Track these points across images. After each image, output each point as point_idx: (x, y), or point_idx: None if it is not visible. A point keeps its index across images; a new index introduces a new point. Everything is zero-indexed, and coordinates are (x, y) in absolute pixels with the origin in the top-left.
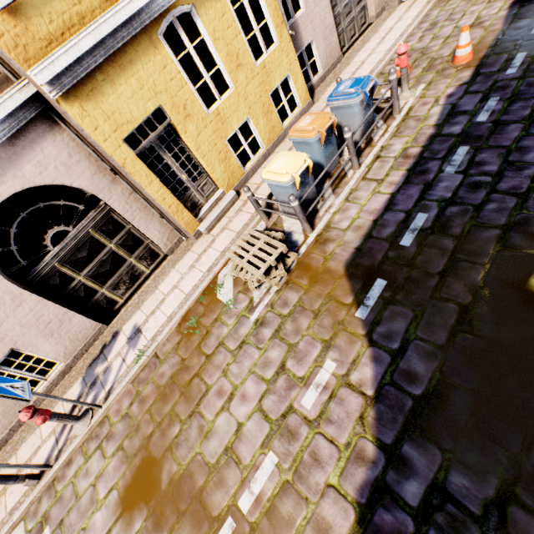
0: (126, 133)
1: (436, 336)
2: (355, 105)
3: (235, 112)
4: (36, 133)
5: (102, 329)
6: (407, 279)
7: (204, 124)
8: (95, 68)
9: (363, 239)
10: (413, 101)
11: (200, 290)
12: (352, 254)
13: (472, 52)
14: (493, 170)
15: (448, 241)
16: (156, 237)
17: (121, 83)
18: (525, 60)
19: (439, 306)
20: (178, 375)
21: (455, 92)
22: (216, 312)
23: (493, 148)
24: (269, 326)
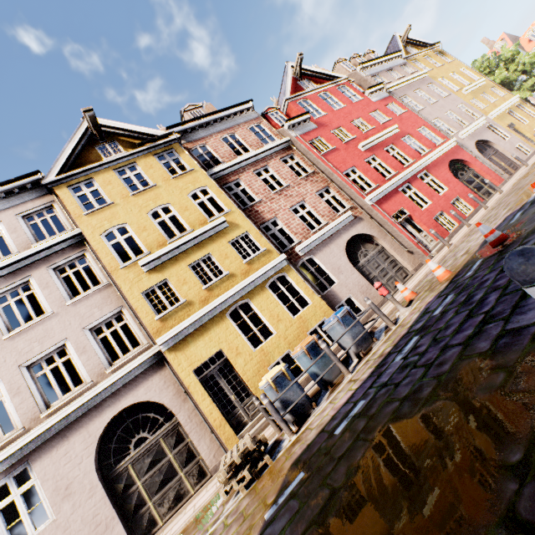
0: (195, 367)
1: (296, 532)
2: (335, 325)
3: (277, 347)
4: (153, 371)
5: None
6: (317, 468)
7: (251, 358)
8: (188, 335)
9: (317, 434)
10: (407, 314)
11: (202, 505)
12: (302, 450)
13: (448, 271)
14: (422, 349)
15: (362, 422)
16: (204, 451)
17: (200, 340)
18: (479, 263)
19: (318, 494)
20: None
21: (432, 299)
22: (197, 528)
23: (431, 331)
24: None
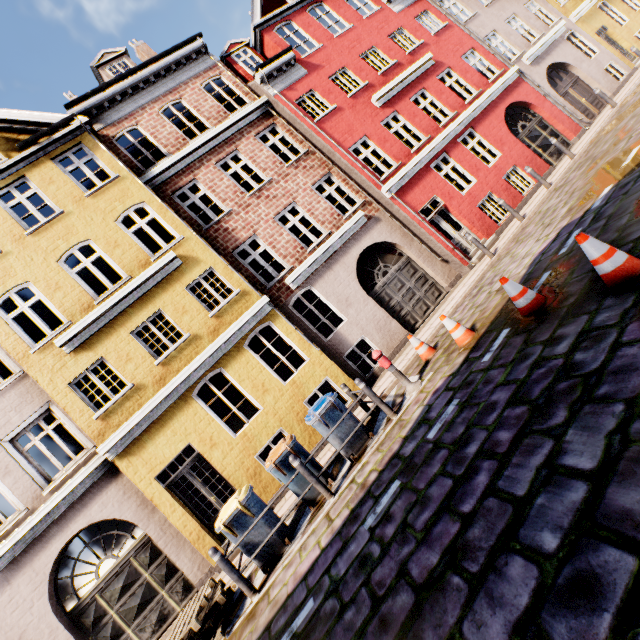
0: (158, 472)
1: None
2: (316, 425)
3: (264, 428)
4: (107, 481)
5: None
6: None
7: (231, 447)
8: (144, 431)
9: (265, 627)
10: (414, 396)
11: None
12: None
13: (470, 331)
14: (388, 535)
15: None
16: (186, 565)
17: (160, 436)
18: (502, 340)
19: None
20: None
21: (441, 386)
22: None
23: (411, 490)
24: None
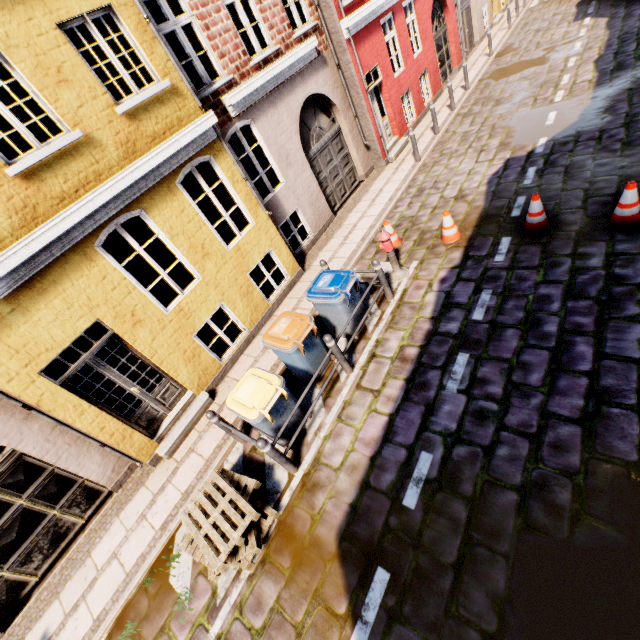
0: (44, 363)
1: None
2: (337, 304)
3: (204, 302)
4: None
5: None
6: (415, 573)
7: (162, 325)
8: (0, 299)
9: (359, 488)
10: (406, 282)
11: (147, 567)
12: (346, 514)
13: (459, 232)
14: (498, 393)
15: (459, 506)
16: (94, 473)
17: (39, 308)
18: (510, 247)
19: (458, 634)
20: None
21: (448, 276)
22: (164, 613)
23: (494, 359)
24: None
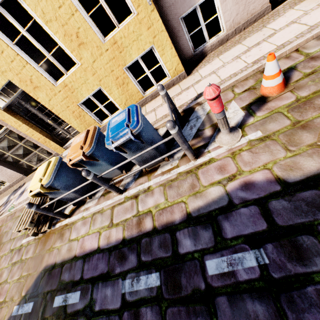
0: None
1: None
2: None
3: (84, 83)
4: None
5: (24, 177)
6: None
7: (54, 93)
8: None
9: (61, 261)
10: (223, 152)
11: None
12: (51, 264)
13: None
14: None
15: None
16: (45, 146)
17: None
18: None
19: None
20: (5, 234)
21: (258, 186)
22: None
23: None
24: (18, 256)
